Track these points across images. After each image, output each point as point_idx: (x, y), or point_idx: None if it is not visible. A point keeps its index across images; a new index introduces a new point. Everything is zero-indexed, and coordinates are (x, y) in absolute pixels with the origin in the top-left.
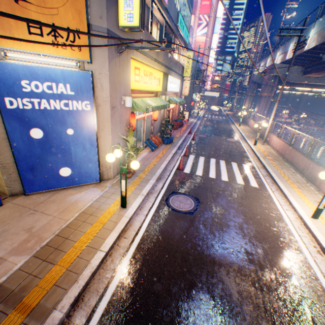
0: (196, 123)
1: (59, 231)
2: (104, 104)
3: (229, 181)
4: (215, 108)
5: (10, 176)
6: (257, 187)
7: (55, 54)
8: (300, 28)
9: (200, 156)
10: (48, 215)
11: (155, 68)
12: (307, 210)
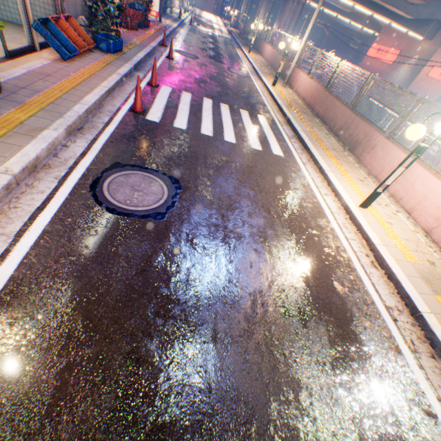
0: (176, 31)
1: None
2: None
3: (239, 144)
4: (210, 18)
5: None
6: (282, 157)
7: None
8: None
9: (183, 92)
10: None
11: None
12: (353, 195)
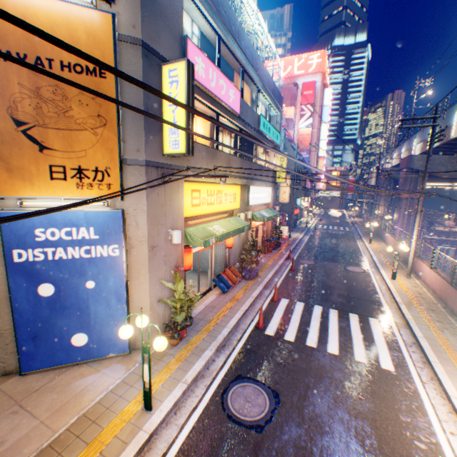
0: (301, 239)
1: (35, 454)
2: (140, 244)
3: (341, 355)
4: (334, 213)
5: (7, 346)
6: (392, 371)
7: (79, 196)
8: (430, 116)
9: (297, 301)
10: (34, 416)
11: (227, 182)
12: None
